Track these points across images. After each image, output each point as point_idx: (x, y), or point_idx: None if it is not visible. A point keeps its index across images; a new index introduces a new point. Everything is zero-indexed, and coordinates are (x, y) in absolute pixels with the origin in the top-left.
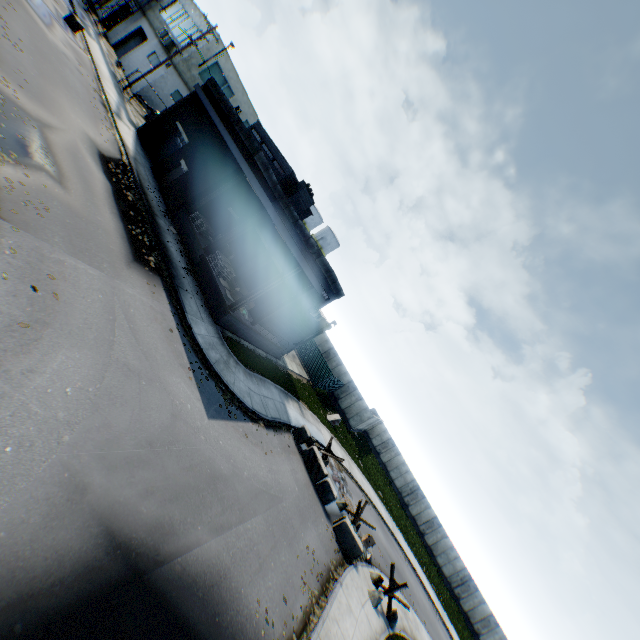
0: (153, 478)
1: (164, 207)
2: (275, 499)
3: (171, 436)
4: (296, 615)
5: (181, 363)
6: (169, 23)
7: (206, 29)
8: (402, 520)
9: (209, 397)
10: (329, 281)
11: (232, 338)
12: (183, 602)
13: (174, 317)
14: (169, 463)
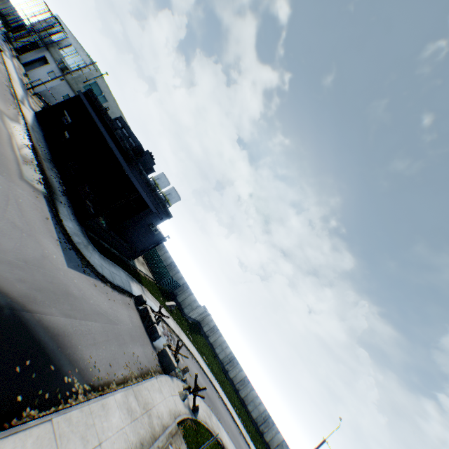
0: (26, 276)
1: (51, 157)
2: (112, 322)
3: (41, 264)
4: (117, 375)
5: (52, 235)
6: (65, 56)
7: (90, 63)
8: (220, 376)
9: (71, 258)
10: (161, 206)
11: (93, 236)
12: (39, 332)
13: (51, 213)
14: (38, 275)
